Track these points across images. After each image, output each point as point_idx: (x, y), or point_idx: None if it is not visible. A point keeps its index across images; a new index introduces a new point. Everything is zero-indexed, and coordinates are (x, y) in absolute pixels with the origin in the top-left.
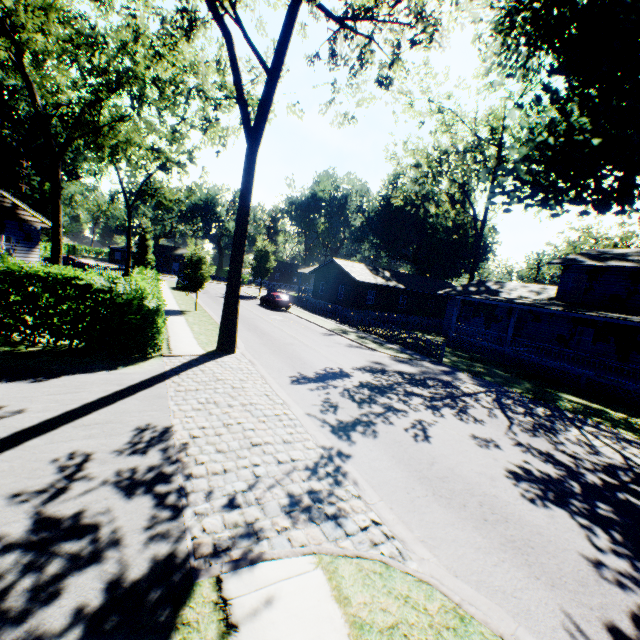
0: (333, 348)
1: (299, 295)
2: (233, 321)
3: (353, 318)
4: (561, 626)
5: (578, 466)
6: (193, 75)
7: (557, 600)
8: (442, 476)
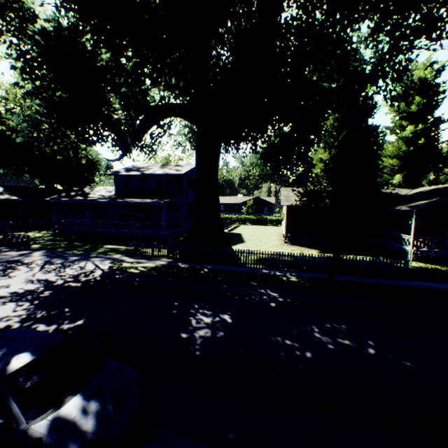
0: None
1: None
2: None
3: None
4: None
5: (59, 279)
6: None
7: None
8: None
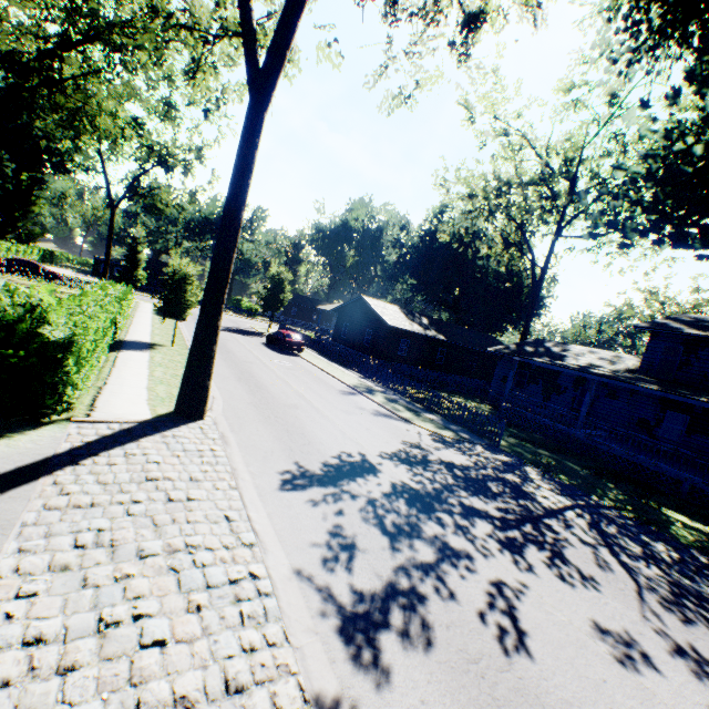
0: (353, 416)
1: (317, 336)
2: (204, 370)
3: (381, 372)
4: None
5: None
6: None
7: None
8: None
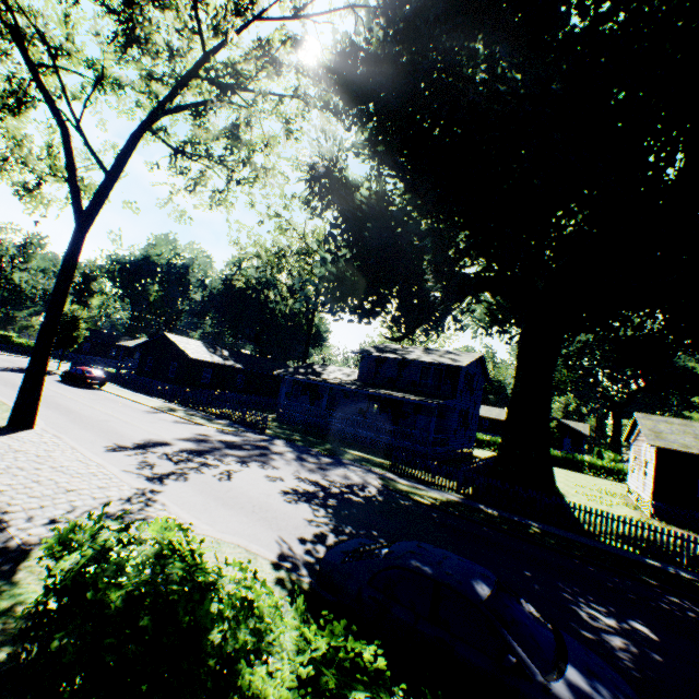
0: (157, 424)
1: (118, 371)
2: (36, 394)
3: (184, 396)
4: (275, 541)
5: (331, 485)
6: (16, 147)
7: (279, 534)
8: (233, 496)
